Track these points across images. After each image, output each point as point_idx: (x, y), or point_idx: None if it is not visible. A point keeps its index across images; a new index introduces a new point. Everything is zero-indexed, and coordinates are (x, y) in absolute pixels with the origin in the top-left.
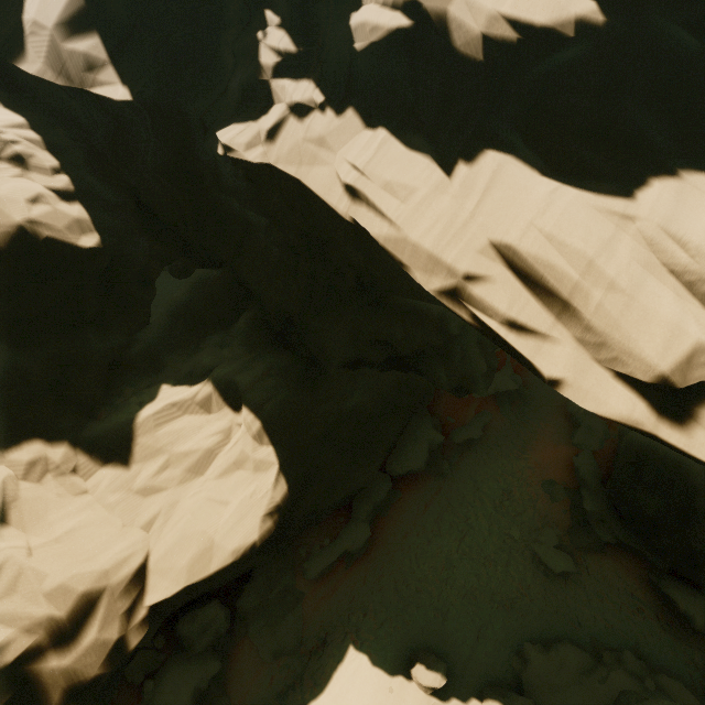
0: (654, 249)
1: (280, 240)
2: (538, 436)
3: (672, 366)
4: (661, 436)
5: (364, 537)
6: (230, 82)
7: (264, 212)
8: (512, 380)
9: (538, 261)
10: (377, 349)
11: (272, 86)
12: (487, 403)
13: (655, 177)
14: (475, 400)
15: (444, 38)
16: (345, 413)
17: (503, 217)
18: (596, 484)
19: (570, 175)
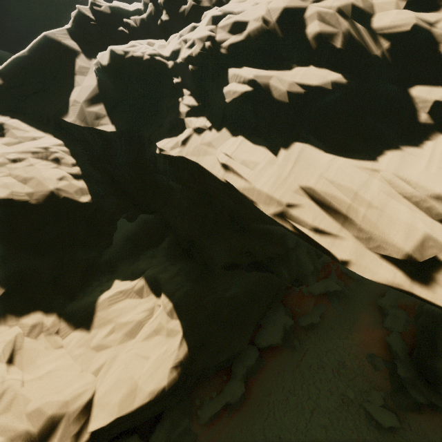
0: (393, 186)
1: (187, 196)
2: (359, 322)
3: (412, 248)
4: (415, 293)
5: (240, 391)
6: (165, 120)
7: (179, 181)
8: (337, 284)
9: (326, 194)
10: (244, 257)
11: (185, 121)
12: (321, 299)
13: (388, 150)
14: (313, 296)
15: (268, 94)
16: (225, 300)
17: (306, 173)
18: (405, 356)
19: (341, 152)
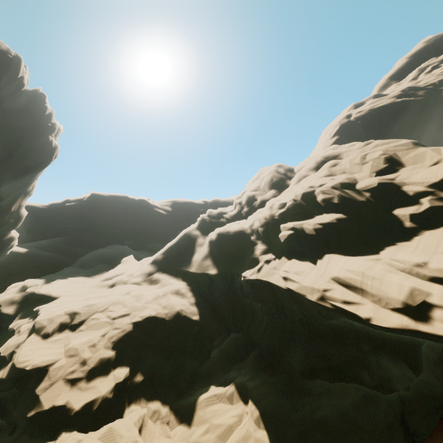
0: (391, 266)
1: (266, 311)
2: None
3: (404, 297)
4: (421, 329)
5: None
6: (246, 260)
7: (258, 298)
8: None
9: (346, 278)
10: (320, 361)
11: (259, 258)
12: None
13: (387, 247)
14: None
15: (303, 232)
16: (315, 421)
17: (332, 269)
18: None
19: (357, 254)
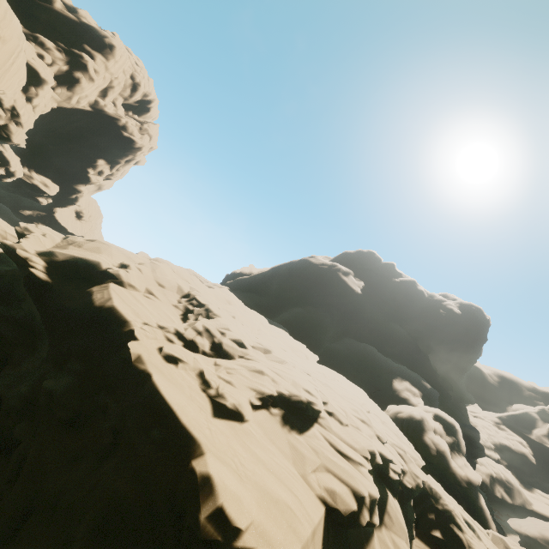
0: None
1: None
2: None
3: None
4: None
5: None
6: None
7: None
8: None
9: None
10: None
11: None
12: None
13: None
14: None
15: None
16: None
17: None
18: None
19: None
